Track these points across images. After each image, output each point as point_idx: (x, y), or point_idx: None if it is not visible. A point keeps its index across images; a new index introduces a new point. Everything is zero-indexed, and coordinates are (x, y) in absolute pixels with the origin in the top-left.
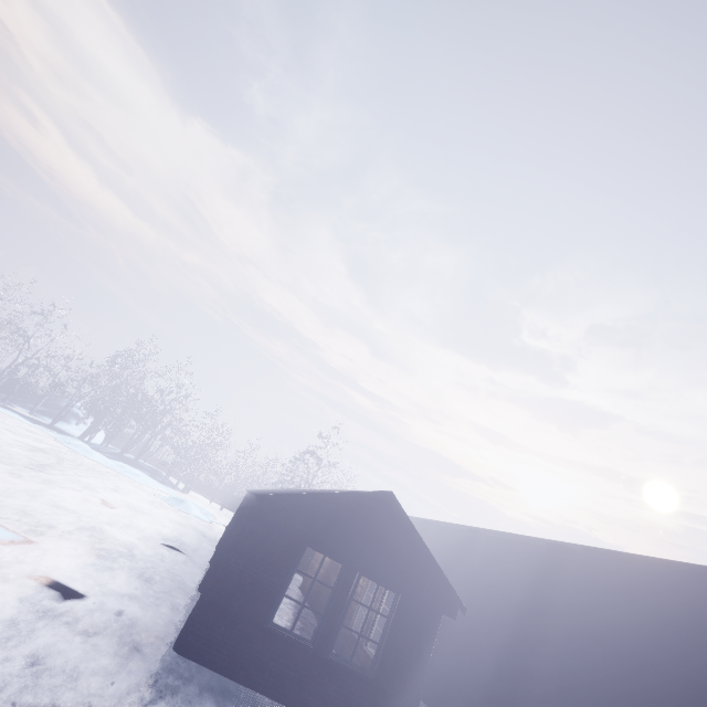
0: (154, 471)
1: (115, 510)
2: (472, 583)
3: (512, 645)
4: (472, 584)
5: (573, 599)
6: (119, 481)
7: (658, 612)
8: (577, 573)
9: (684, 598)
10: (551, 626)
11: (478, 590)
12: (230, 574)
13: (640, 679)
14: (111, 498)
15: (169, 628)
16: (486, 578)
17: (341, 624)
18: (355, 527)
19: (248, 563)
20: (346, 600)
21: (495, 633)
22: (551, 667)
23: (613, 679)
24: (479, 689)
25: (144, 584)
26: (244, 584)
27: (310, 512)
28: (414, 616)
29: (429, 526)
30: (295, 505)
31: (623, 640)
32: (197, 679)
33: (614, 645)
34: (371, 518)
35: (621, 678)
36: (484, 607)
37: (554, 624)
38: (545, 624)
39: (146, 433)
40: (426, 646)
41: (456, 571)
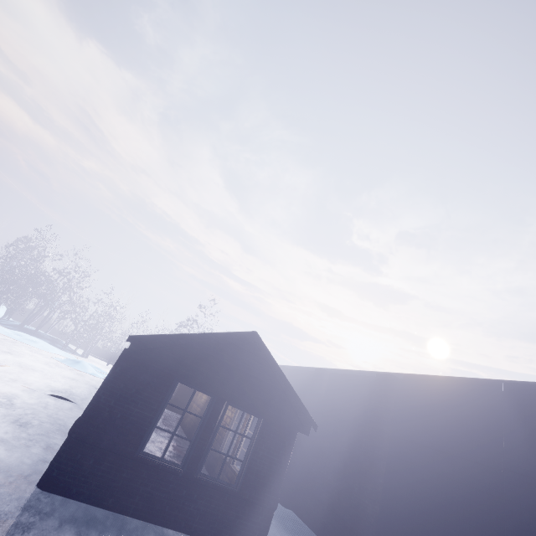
0: (54, 339)
1: (2, 368)
2: (318, 410)
3: (348, 453)
4: (318, 410)
5: (396, 413)
6: (16, 346)
7: (462, 417)
8: (399, 394)
9: (481, 404)
10: (380, 435)
11: (323, 414)
12: (100, 411)
13: (447, 468)
14: (0, 359)
15: (38, 466)
16: (329, 404)
17: (210, 448)
18: (223, 363)
19: (118, 400)
20: (214, 427)
21: (335, 445)
22: (380, 466)
23: (427, 470)
24: (323, 488)
25: (17, 429)
26: (115, 419)
27: (181, 350)
28: (274, 436)
29: (285, 370)
30: (166, 344)
31: (435, 440)
32: (59, 513)
33: (428, 445)
34: (238, 355)
35: (433, 469)
36: (327, 426)
37: (382, 434)
38: (375, 434)
39: (46, 308)
40: (284, 460)
41: (306, 401)
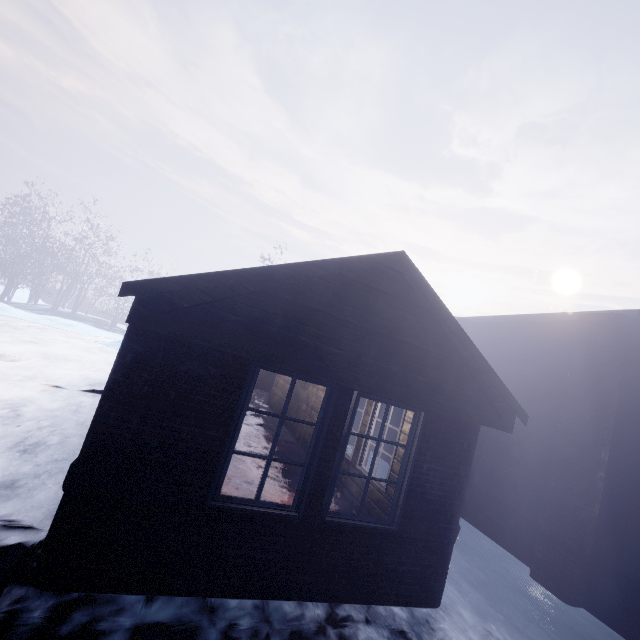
0: (98, 321)
1: (16, 363)
2: None
3: (525, 432)
4: None
5: (629, 375)
6: (45, 333)
7: None
8: (633, 344)
9: None
10: (600, 410)
11: None
12: (113, 442)
13: None
14: (17, 351)
15: (45, 527)
16: None
17: (338, 471)
18: (343, 323)
19: (146, 417)
20: (340, 437)
21: None
22: (600, 455)
23: None
24: (483, 475)
25: (19, 457)
26: (149, 452)
27: (253, 306)
28: (444, 437)
29: None
30: (216, 296)
31: None
32: (77, 639)
33: None
34: (371, 305)
35: None
36: None
37: (603, 407)
38: (588, 409)
39: (76, 285)
40: (463, 470)
41: None
